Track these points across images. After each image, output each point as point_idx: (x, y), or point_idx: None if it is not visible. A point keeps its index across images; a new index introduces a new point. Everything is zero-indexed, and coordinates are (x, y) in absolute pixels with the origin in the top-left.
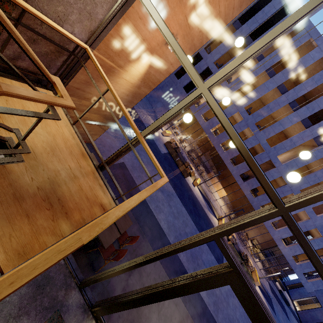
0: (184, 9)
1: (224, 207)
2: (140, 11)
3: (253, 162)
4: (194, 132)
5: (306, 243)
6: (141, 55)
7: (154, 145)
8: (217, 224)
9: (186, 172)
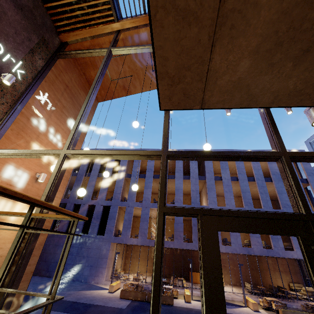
0: None
1: (235, 289)
2: None
3: (125, 151)
4: (141, 260)
5: (191, 152)
6: None
7: (107, 310)
8: (251, 311)
9: (167, 297)
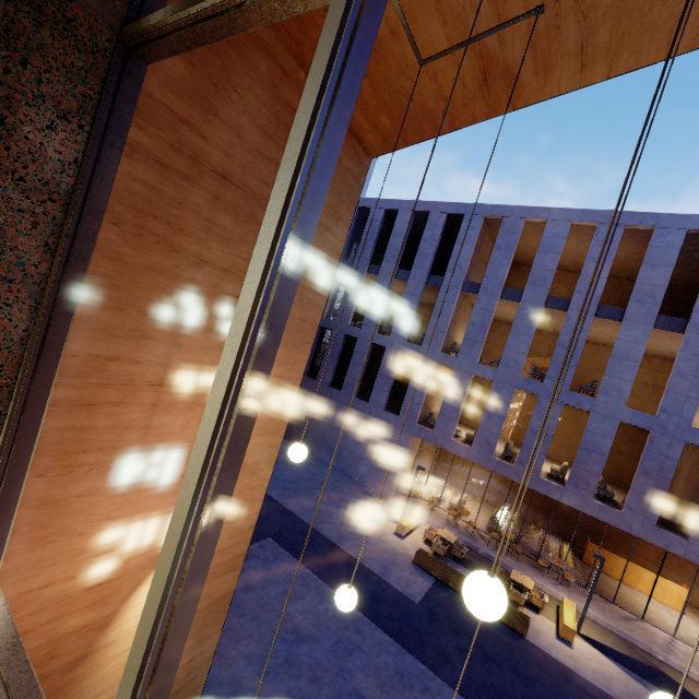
0: (156, 479)
1: None
2: (32, 583)
3: None
4: (474, 468)
5: None
6: (125, 594)
7: (385, 595)
8: None
9: (514, 616)
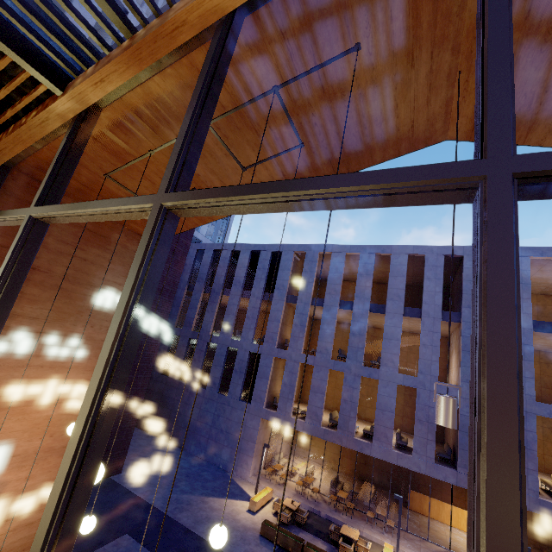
0: None
1: None
2: None
3: None
4: (320, 440)
5: None
6: None
7: None
8: None
9: None
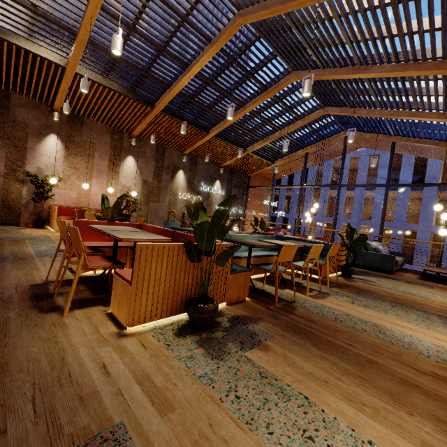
0: None
1: None
2: None
3: None
4: None
5: None
6: None
7: None
8: None
9: None
